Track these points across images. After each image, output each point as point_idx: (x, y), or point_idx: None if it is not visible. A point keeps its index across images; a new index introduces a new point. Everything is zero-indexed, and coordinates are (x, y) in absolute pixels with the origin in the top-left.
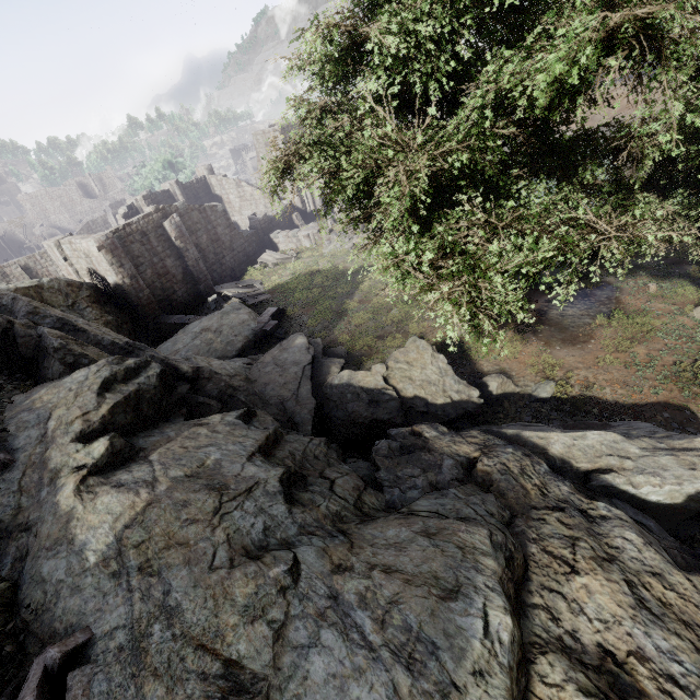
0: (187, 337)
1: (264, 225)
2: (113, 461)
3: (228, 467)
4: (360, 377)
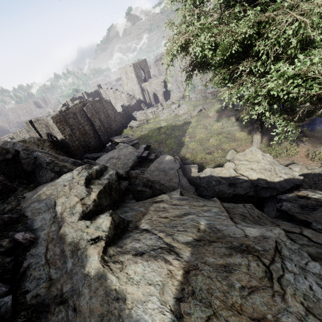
0: (102, 162)
1: (129, 109)
2: (116, 232)
3: (226, 230)
4: (217, 171)
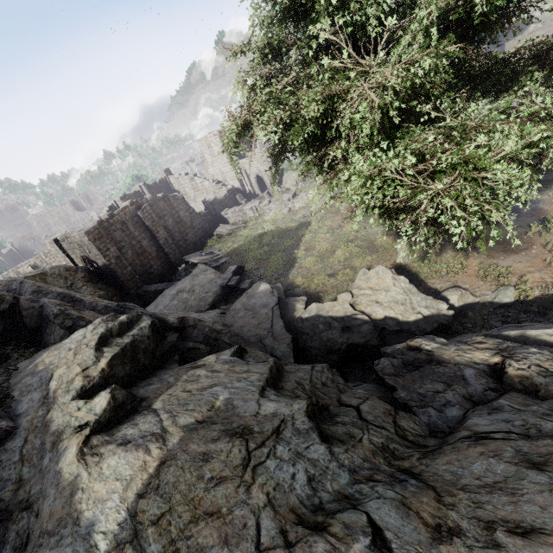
0: (166, 299)
1: (215, 206)
2: (116, 414)
3: (241, 406)
4: (328, 308)
